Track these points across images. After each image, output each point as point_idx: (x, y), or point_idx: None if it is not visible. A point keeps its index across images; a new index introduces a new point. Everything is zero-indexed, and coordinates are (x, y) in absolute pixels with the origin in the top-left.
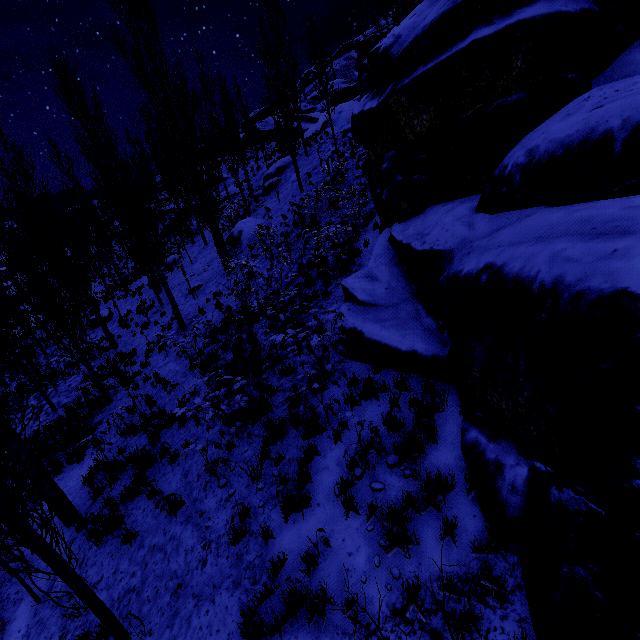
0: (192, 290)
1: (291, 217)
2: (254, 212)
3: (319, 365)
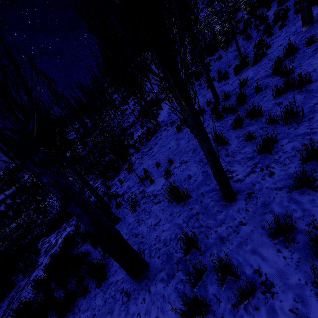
0: None
1: None
2: None
3: (249, 14)
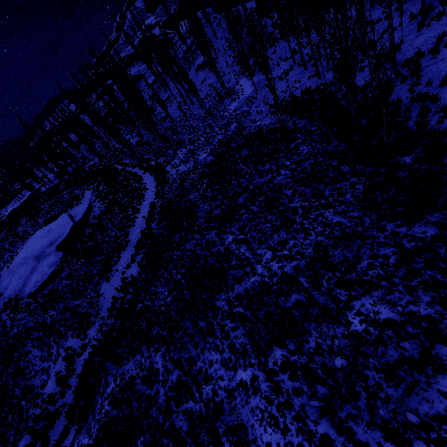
0: (203, 81)
1: (223, 44)
2: (196, 59)
3: None
